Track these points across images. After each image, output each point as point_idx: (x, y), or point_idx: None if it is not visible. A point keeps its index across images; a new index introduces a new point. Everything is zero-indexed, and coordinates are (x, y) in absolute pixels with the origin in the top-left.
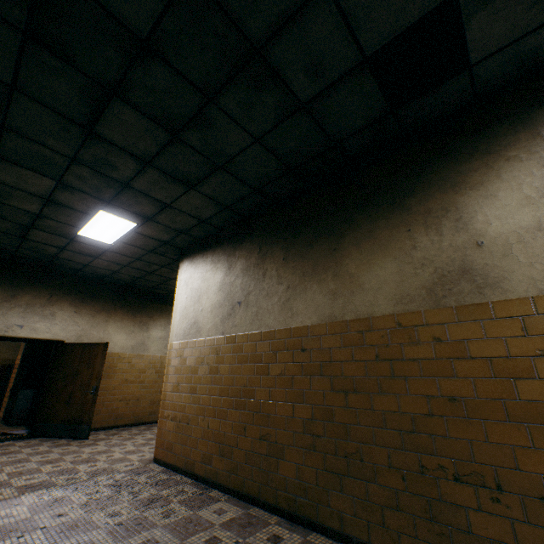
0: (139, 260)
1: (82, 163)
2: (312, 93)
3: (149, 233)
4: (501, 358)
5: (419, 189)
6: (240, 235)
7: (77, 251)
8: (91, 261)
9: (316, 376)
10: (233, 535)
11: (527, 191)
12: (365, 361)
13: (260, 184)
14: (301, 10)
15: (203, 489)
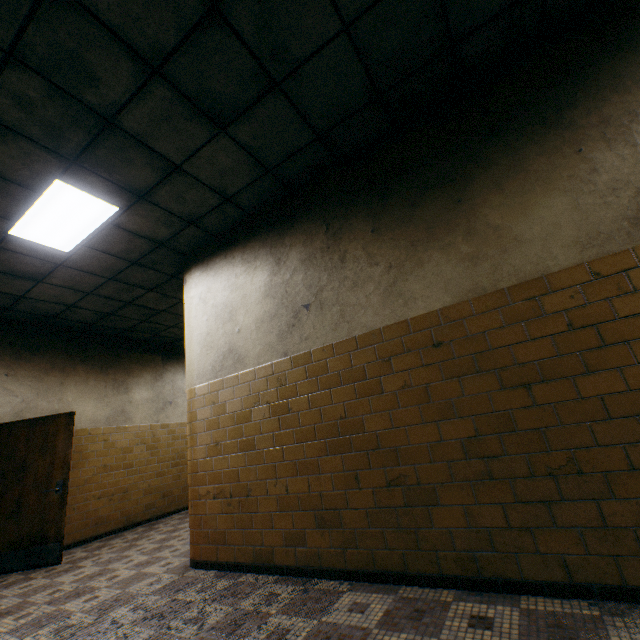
0: (114, 281)
1: (28, 65)
2: None
3: (136, 226)
4: None
5: (583, 97)
6: (288, 214)
7: (5, 269)
8: (29, 289)
9: (469, 375)
10: (413, 636)
11: None
12: (551, 336)
13: (328, 125)
14: None
15: (302, 583)
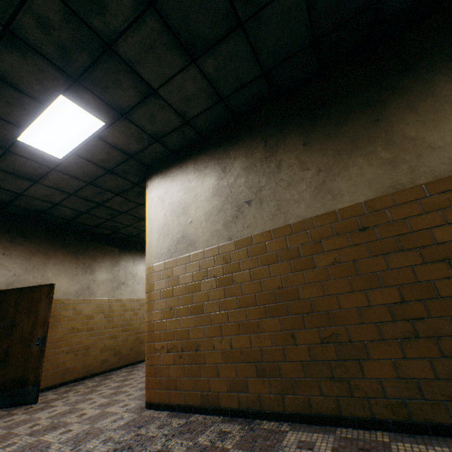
0: (91, 185)
1: None
2: None
3: (115, 140)
4: None
5: None
6: (232, 135)
7: (11, 170)
8: (27, 188)
9: (393, 252)
10: None
11: None
12: None
13: (272, 63)
14: None
15: (247, 423)
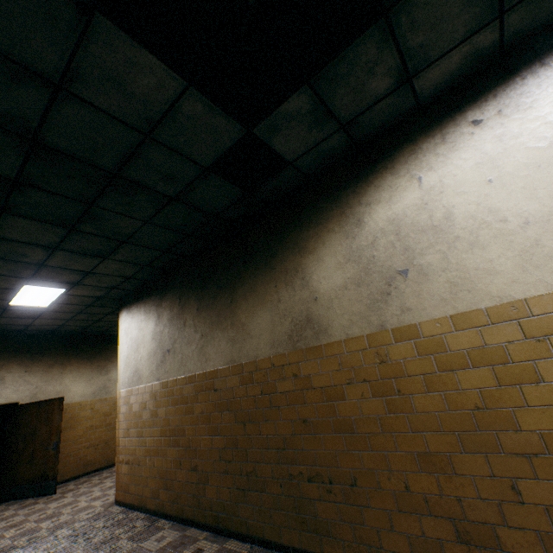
0: (82, 313)
1: None
2: (176, 190)
3: (81, 293)
4: (329, 387)
5: (280, 252)
6: (165, 286)
7: (15, 316)
8: (32, 321)
9: (225, 411)
10: None
11: (339, 258)
12: (255, 396)
13: (167, 247)
14: (137, 150)
15: (153, 521)
